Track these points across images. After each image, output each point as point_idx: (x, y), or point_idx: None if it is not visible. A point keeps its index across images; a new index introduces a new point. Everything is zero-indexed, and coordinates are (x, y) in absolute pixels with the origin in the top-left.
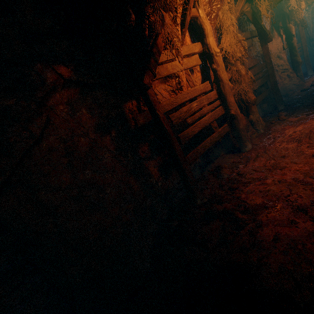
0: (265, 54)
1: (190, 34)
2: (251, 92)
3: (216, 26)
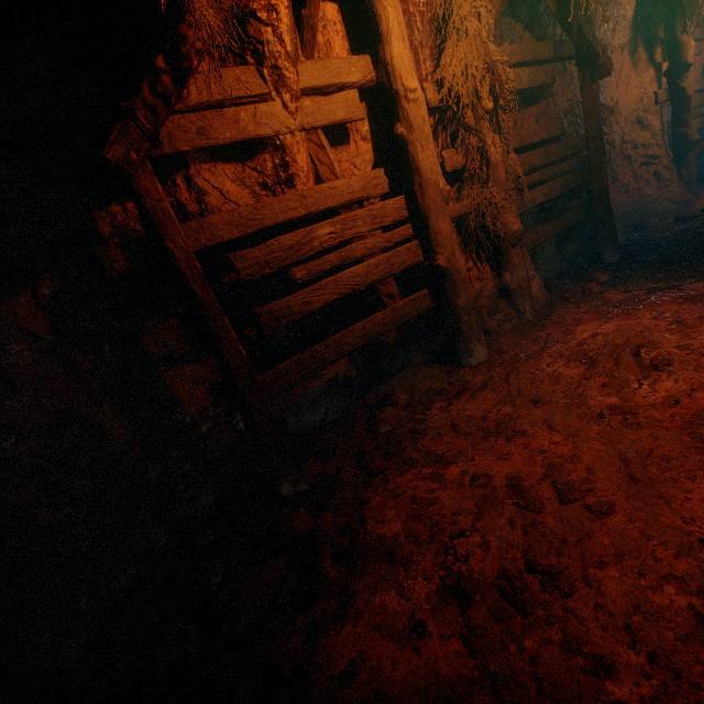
0: (587, 111)
1: (350, 28)
2: (511, 211)
3: (435, 13)
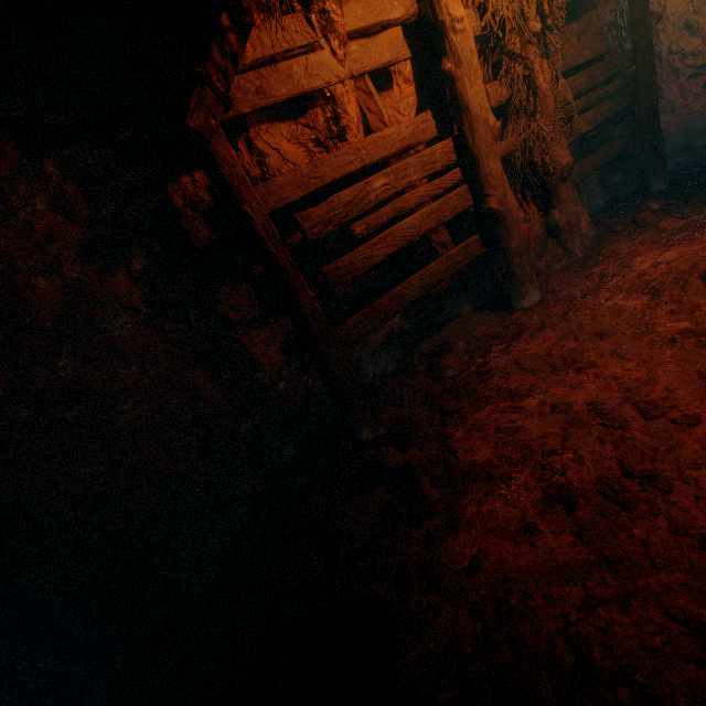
0: (635, 21)
1: None
2: (561, 144)
3: None
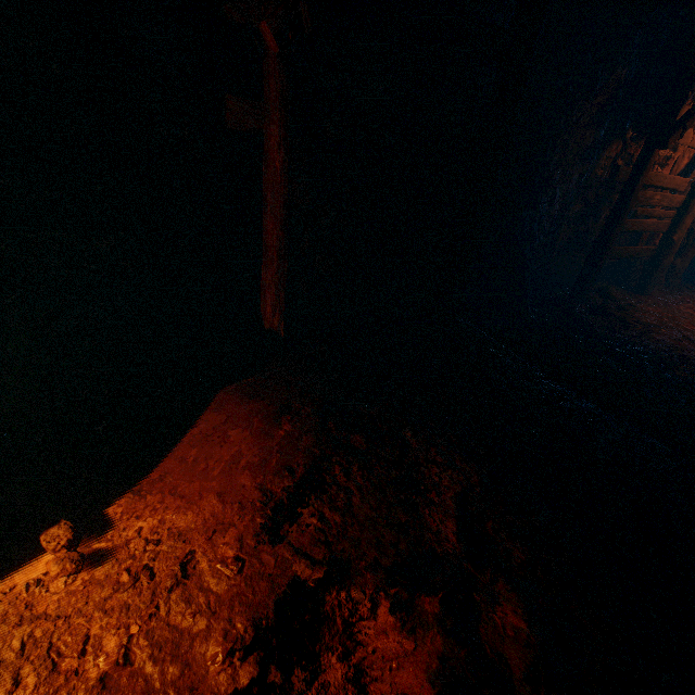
0: None
1: None
2: None
3: None
